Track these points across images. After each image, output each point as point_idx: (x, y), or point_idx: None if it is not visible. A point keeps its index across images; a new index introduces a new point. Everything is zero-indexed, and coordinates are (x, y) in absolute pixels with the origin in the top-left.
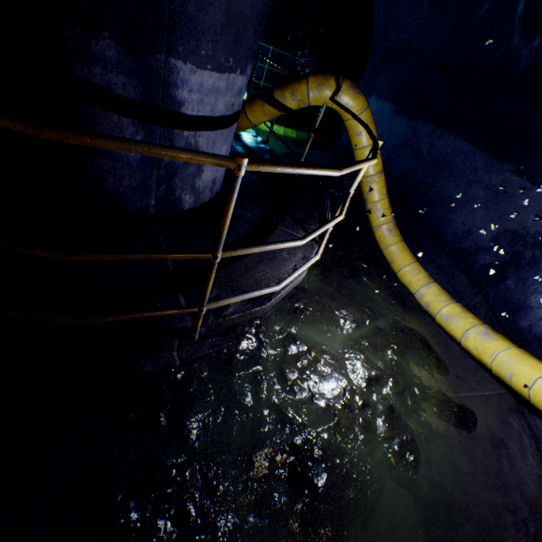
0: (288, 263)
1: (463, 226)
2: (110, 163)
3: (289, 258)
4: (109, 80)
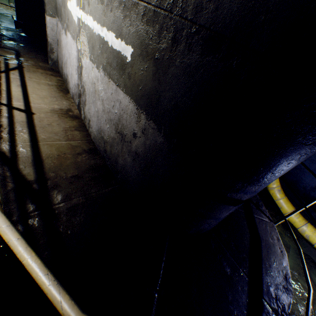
0: (276, 247)
1: (311, 184)
2: (211, 220)
3: (273, 242)
4: (242, 196)
